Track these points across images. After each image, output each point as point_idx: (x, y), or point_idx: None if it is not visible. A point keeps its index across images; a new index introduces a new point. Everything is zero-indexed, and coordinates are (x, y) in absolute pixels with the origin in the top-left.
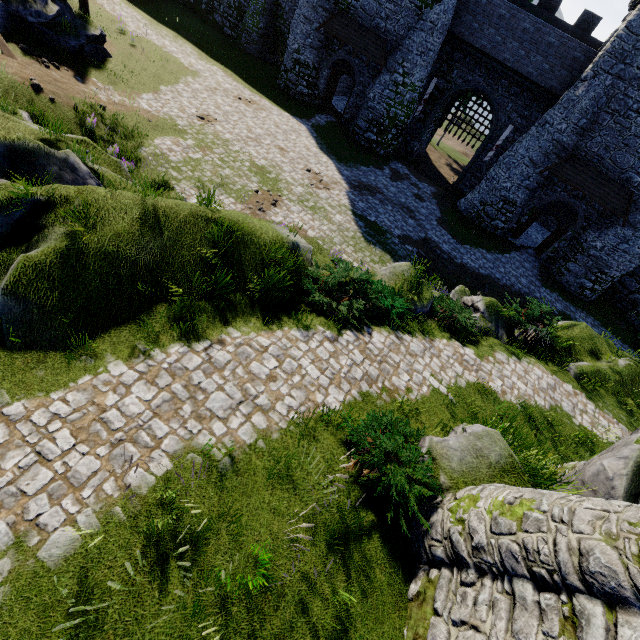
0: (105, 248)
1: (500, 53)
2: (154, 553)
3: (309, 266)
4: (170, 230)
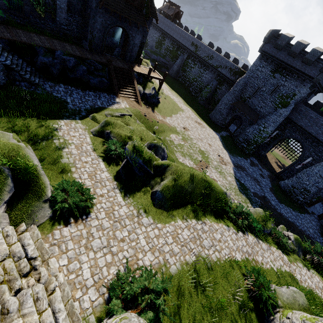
0: (182, 184)
1: (309, 129)
2: (194, 283)
3: (228, 202)
4: (196, 182)
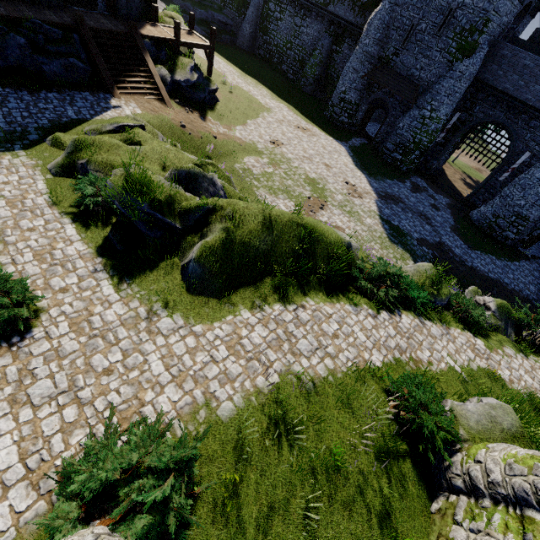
0: (244, 239)
1: (522, 94)
2: (273, 429)
3: (357, 260)
4: (277, 230)
